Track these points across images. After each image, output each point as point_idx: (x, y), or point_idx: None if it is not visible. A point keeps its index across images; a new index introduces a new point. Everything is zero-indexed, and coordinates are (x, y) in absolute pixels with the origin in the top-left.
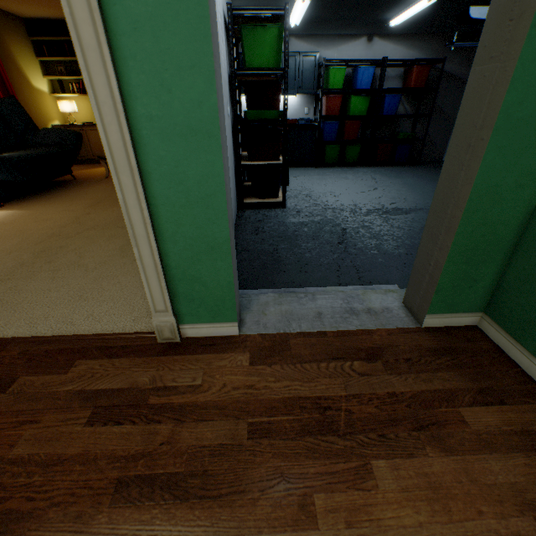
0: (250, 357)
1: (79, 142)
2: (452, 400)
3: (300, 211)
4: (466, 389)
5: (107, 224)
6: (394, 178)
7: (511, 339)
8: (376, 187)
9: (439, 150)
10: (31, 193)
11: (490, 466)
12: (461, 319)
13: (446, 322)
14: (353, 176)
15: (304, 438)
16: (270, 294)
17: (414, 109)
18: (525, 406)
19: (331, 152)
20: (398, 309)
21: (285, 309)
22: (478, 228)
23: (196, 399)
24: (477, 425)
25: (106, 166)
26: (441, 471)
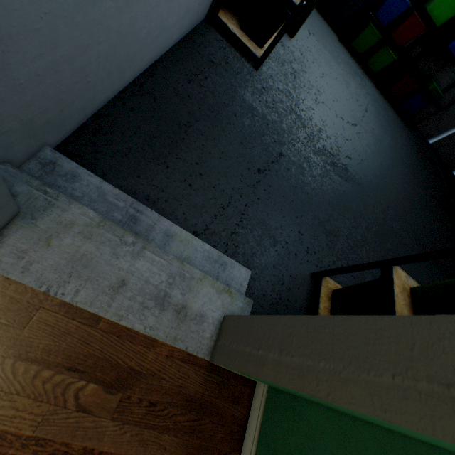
0: None
1: None
2: None
3: (266, 89)
4: None
5: None
6: (380, 127)
7: (257, 433)
8: (358, 123)
9: (437, 129)
10: None
11: None
12: (248, 377)
13: (234, 371)
14: (355, 88)
15: None
16: (90, 211)
17: None
18: None
19: (368, 36)
20: (211, 323)
21: (85, 251)
22: (327, 403)
23: None
24: None
25: None
26: None
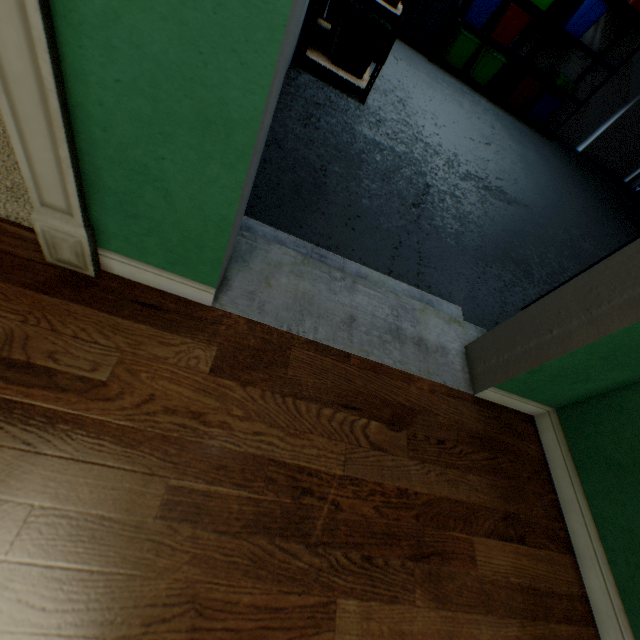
0: (217, 357)
1: None
2: (471, 523)
3: (382, 122)
4: (492, 511)
5: None
6: (516, 142)
7: (569, 461)
8: (490, 142)
9: (582, 131)
10: None
11: (479, 635)
12: (525, 405)
13: (505, 402)
14: (470, 106)
15: (254, 538)
16: (289, 250)
17: (603, 46)
18: (543, 553)
19: (463, 46)
20: (456, 355)
21: (304, 289)
22: None
23: (84, 412)
24: (486, 569)
25: None
26: (423, 632)
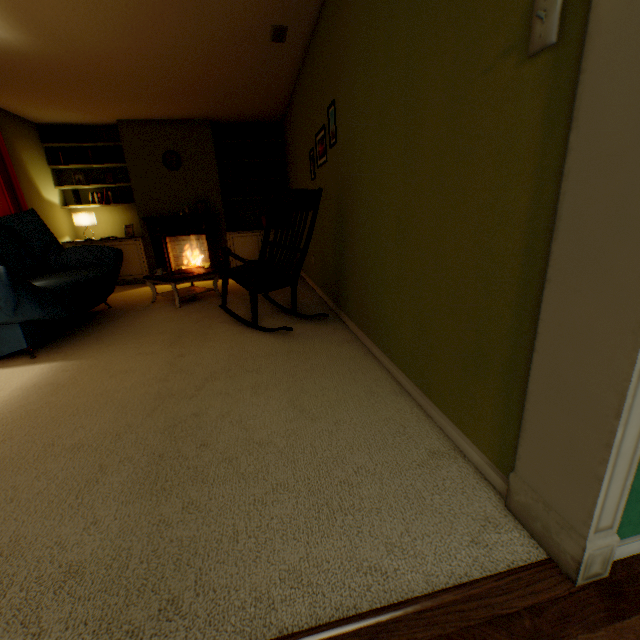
0: None
1: (119, 261)
2: None
3: None
4: None
5: (228, 369)
6: None
7: None
8: None
9: None
10: (62, 333)
11: None
12: None
13: None
14: None
15: None
16: None
17: None
18: None
19: None
20: None
21: None
22: None
23: None
24: None
25: (154, 287)
26: None
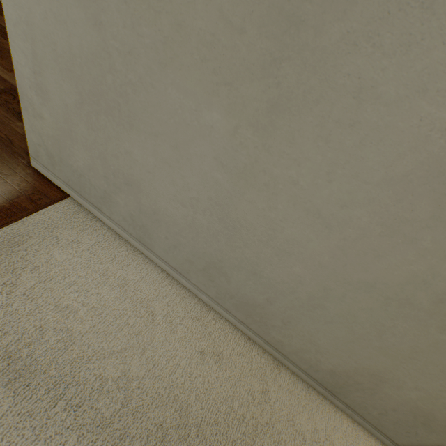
0: None
1: None
2: None
3: None
4: None
5: None
6: None
7: None
8: None
9: None
10: None
11: None
12: None
13: None
14: None
15: None
16: None
17: None
18: None
19: None
20: None
21: None
22: None
23: None
24: None
25: None
26: None
